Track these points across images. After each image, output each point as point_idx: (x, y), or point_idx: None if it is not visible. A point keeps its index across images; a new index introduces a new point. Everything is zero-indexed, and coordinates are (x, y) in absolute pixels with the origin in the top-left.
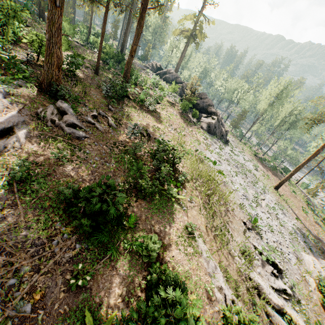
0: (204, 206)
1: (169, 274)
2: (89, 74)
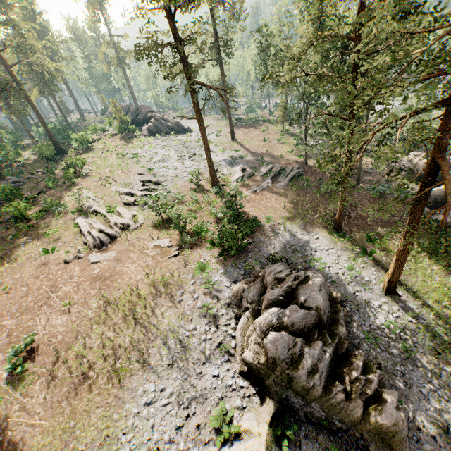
0: (100, 178)
1: (55, 202)
2: (36, 157)
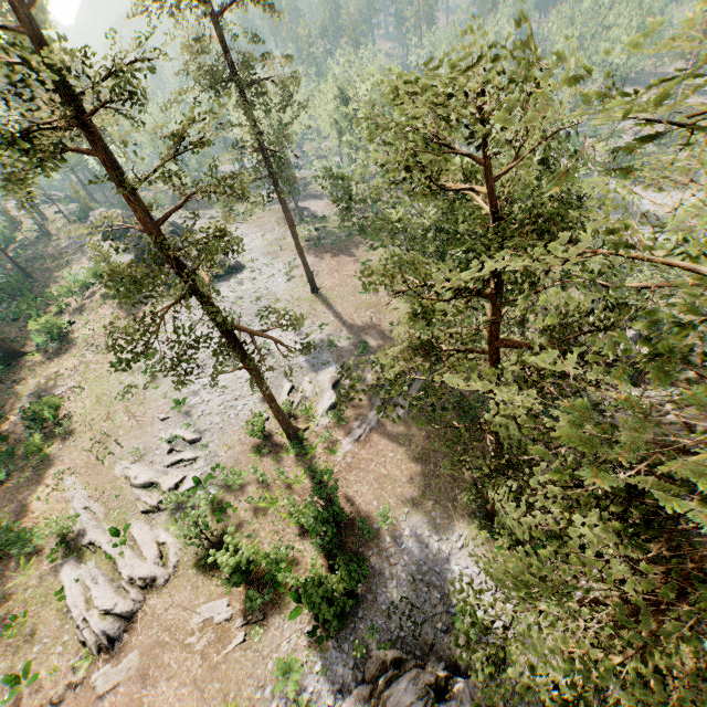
0: (93, 439)
1: (16, 525)
2: None
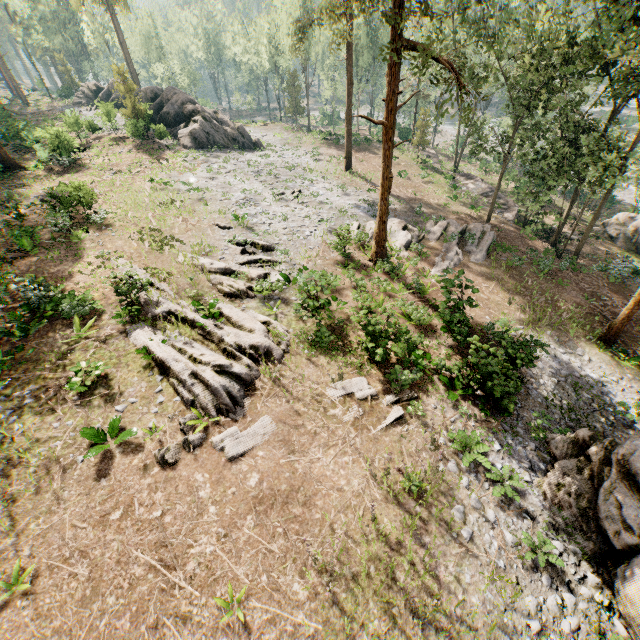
0: (140, 232)
1: (55, 289)
2: None
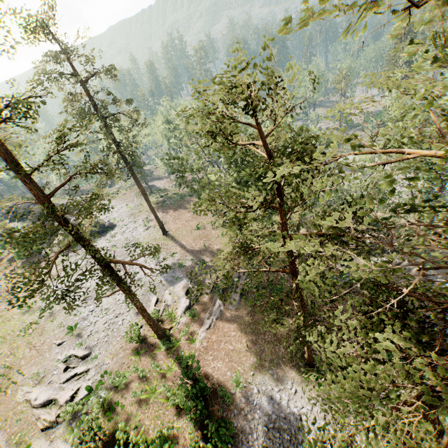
0: None
1: None
2: None
